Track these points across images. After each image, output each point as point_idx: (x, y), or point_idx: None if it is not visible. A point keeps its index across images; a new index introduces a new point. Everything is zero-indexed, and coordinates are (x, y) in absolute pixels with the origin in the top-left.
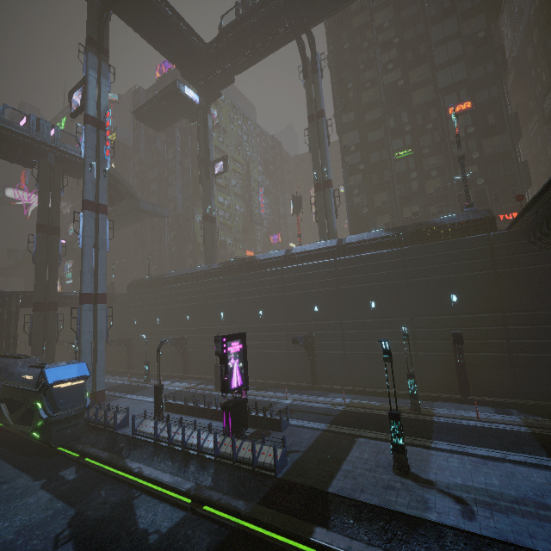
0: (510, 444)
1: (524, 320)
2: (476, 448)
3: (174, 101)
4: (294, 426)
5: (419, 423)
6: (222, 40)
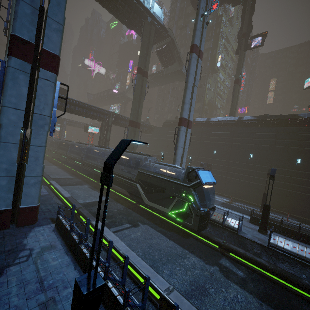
0: None
1: None
2: None
3: None
4: None
5: None
6: None
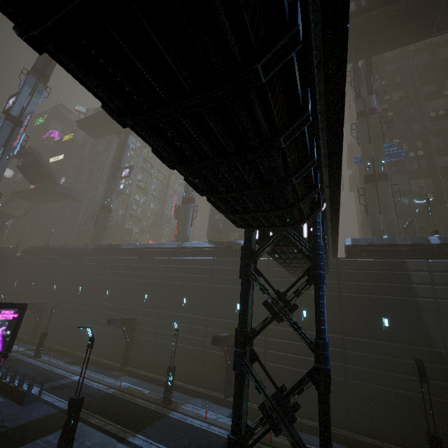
0: (194, 447)
1: (278, 334)
2: (162, 446)
3: (107, 120)
4: (42, 402)
5: (153, 415)
6: None
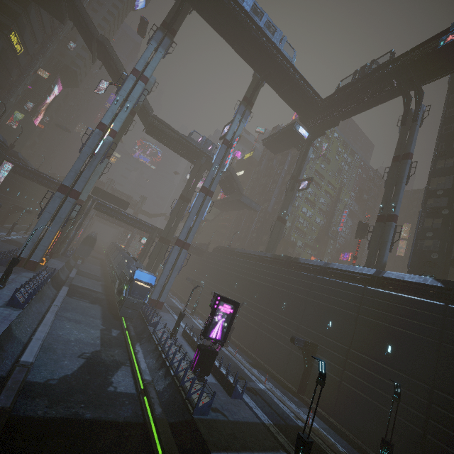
0: None
1: None
2: None
3: (290, 135)
4: (244, 402)
5: None
6: (335, 96)
